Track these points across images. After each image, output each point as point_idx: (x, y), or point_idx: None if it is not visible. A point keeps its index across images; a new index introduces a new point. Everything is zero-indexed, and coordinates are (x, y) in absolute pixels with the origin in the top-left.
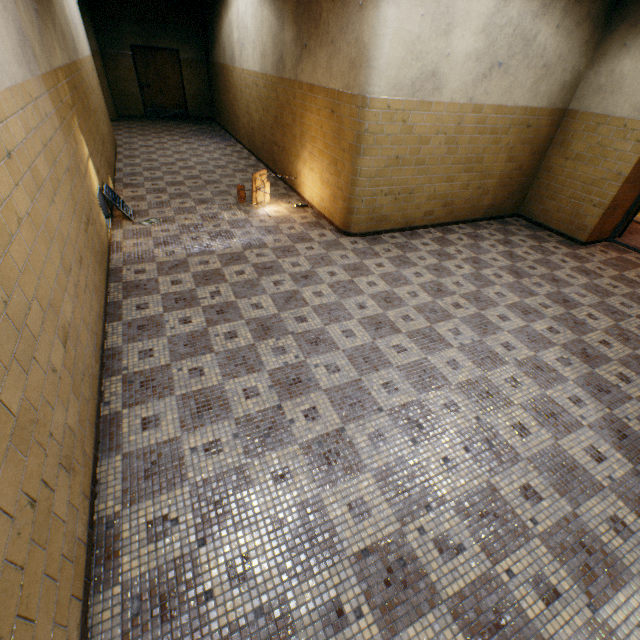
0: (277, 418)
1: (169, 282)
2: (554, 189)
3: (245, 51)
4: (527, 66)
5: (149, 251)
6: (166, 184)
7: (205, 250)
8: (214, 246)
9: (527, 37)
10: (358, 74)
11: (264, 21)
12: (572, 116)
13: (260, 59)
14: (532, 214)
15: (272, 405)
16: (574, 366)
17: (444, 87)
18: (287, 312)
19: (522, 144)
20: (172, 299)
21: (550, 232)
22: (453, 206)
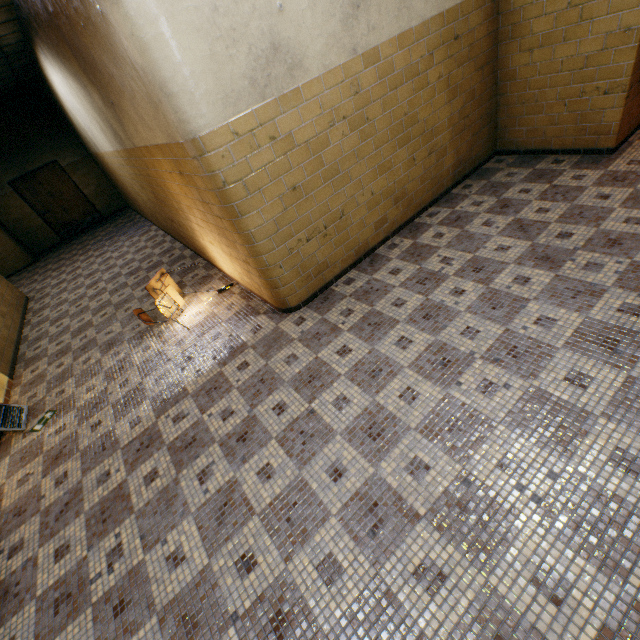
0: None
1: (52, 556)
2: (532, 98)
3: (94, 134)
4: None
5: (35, 488)
6: (72, 335)
7: (107, 446)
8: (119, 430)
9: None
10: (165, 114)
11: (78, 94)
12: None
13: (105, 137)
14: (516, 143)
15: None
16: None
17: (303, 57)
18: (222, 552)
19: (459, 65)
20: (50, 605)
21: (554, 155)
22: (408, 195)
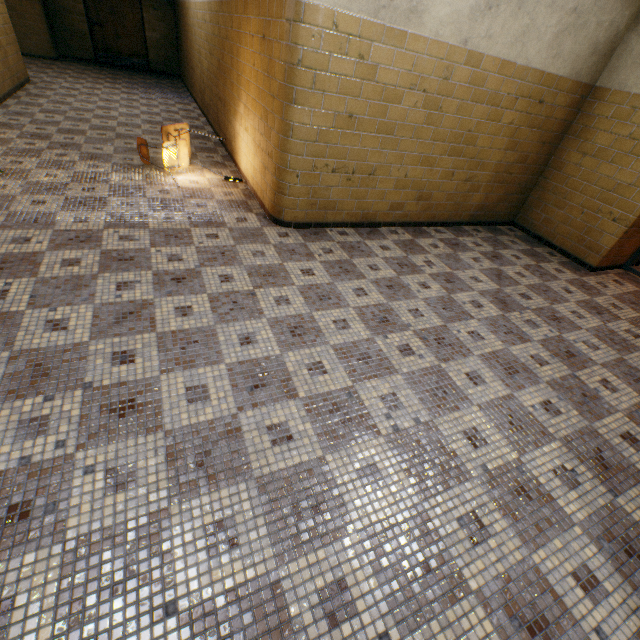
0: None
1: None
2: (563, 193)
3: None
4: (551, 4)
5: None
6: (58, 130)
7: (40, 221)
8: (60, 217)
9: None
10: None
11: None
12: (599, 96)
13: None
14: (531, 224)
15: None
16: (584, 488)
17: (426, 11)
18: (106, 341)
19: (530, 127)
20: None
21: (552, 249)
22: (431, 201)
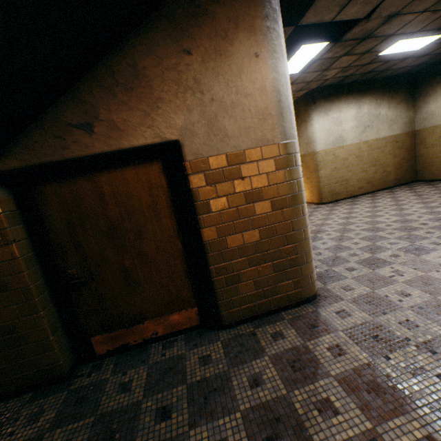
0: (315, 237)
1: None
2: (429, 162)
3: None
4: (381, 123)
5: None
6: None
7: None
8: None
9: (375, 115)
10: (310, 146)
11: None
12: (419, 132)
13: None
14: (424, 177)
15: (312, 236)
16: None
17: (346, 140)
18: None
19: (397, 149)
20: None
21: (440, 181)
22: (373, 182)
